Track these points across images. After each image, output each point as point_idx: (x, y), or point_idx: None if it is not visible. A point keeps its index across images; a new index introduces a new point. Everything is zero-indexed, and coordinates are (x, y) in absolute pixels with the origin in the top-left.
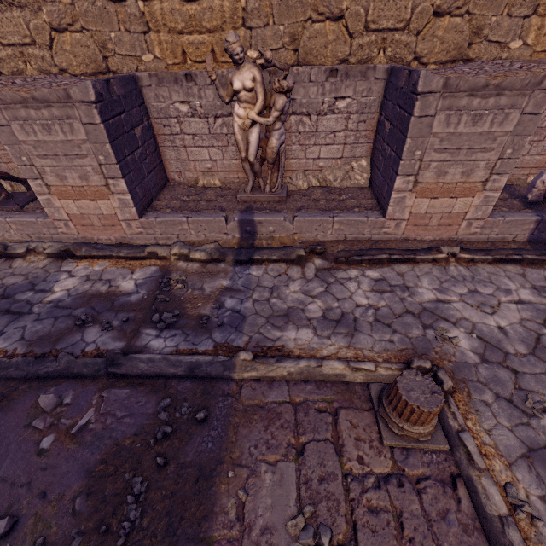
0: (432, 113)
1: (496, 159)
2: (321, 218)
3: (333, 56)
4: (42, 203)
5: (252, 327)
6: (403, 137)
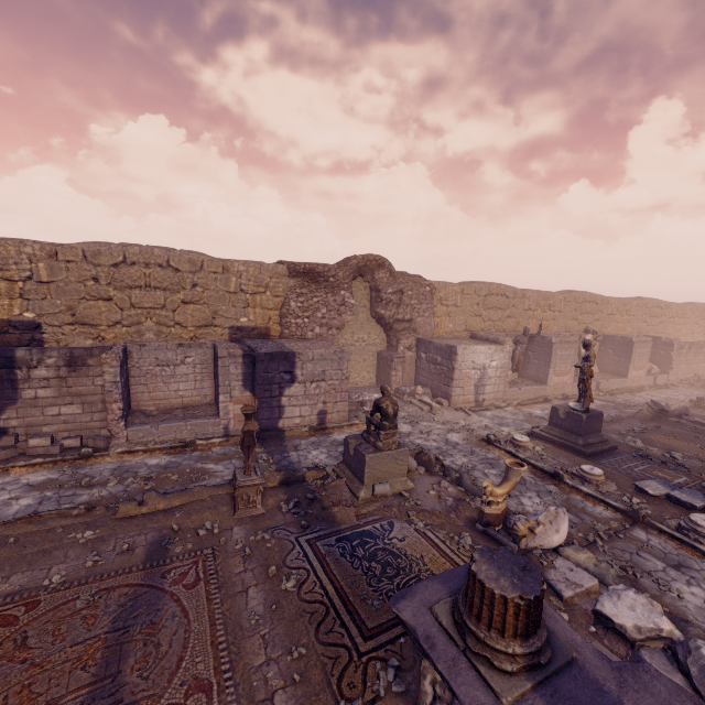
0: (636, 347)
1: (645, 358)
2: (614, 380)
3: (575, 330)
4: (548, 378)
5: None
6: (629, 353)
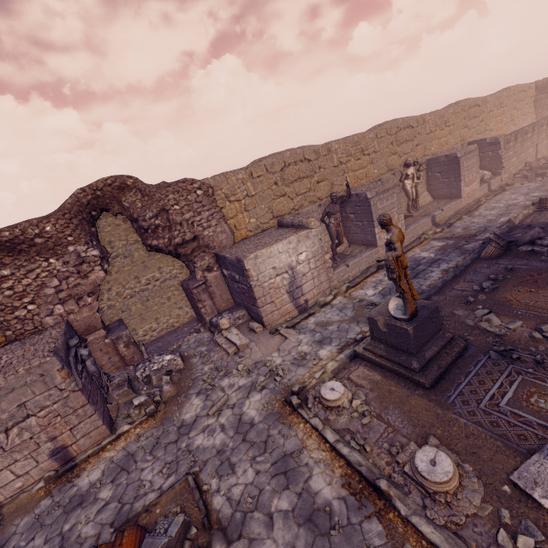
0: (463, 162)
1: (475, 169)
2: (449, 206)
3: (398, 165)
4: (377, 239)
5: (492, 224)
6: (458, 171)
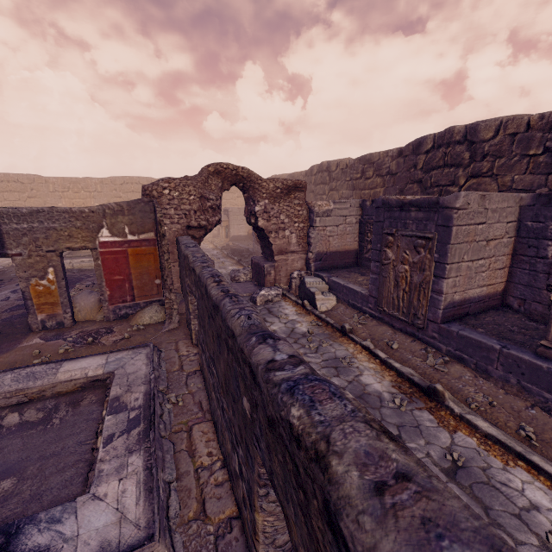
0: None
1: None
2: None
3: None
4: None
5: None
6: None
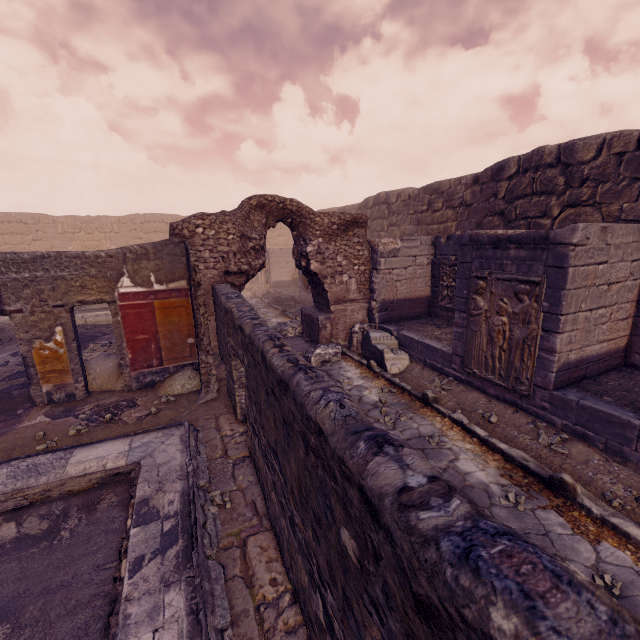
0: None
1: None
2: None
3: None
4: None
5: None
6: None
